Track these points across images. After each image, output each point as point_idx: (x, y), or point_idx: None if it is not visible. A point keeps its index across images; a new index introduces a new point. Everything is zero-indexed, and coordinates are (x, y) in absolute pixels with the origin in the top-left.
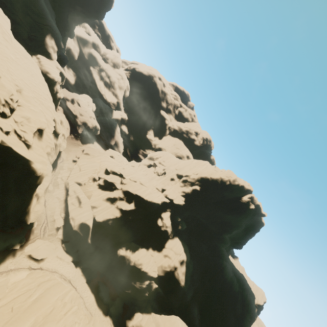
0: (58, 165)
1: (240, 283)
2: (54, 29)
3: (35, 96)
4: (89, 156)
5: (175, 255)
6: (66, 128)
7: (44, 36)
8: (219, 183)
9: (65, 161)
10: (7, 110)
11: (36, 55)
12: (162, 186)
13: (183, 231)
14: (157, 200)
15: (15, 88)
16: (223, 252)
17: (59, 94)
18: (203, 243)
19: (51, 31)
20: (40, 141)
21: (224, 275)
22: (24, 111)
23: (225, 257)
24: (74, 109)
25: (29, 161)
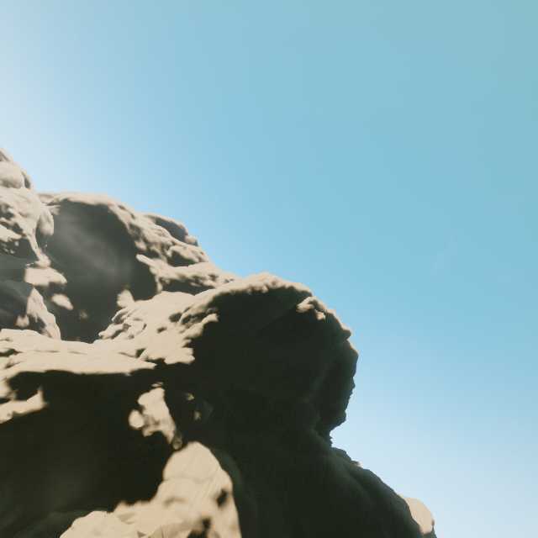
0: None
1: (372, 489)
2: None
3: None
4: None
5: (197, 486)
6: None
7: None
8: (251, 296)
9: None
10: None
11: None
12: (136, 344)
13: (211, 426)
14: (114, 365)
15: None
16: (314, 439)
17: None
18: (267, 437)
19: None
20: None
21: (334, 485)
22: None
23: (322, 447)
24: None
25: None
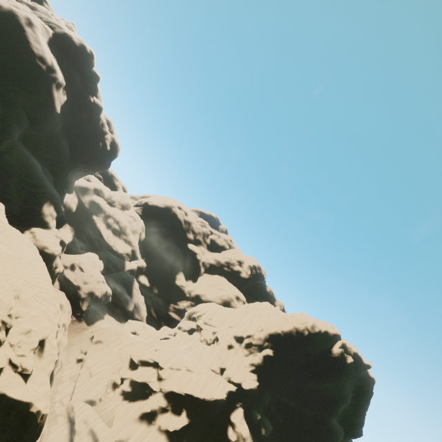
0: (54, 377)
1: None
2: (54, 195)
3: (36, 293)
4: (102, 345)
5: None
6: (67, 312)
7: (41, 205)
8: (296, 336)
9: (64, 365)
10: (2, 334)
11: (30, 229)
12: (219, 363)
13: (269, 437)
14: (218, 393)
15: (13, 296)
16: None
17: (57, 269)
18: None
19: (50, 197)
20: (40, 359)
21: None
22: (23, 323)
23: None
24: (76, 278)
25: (27, 404)
